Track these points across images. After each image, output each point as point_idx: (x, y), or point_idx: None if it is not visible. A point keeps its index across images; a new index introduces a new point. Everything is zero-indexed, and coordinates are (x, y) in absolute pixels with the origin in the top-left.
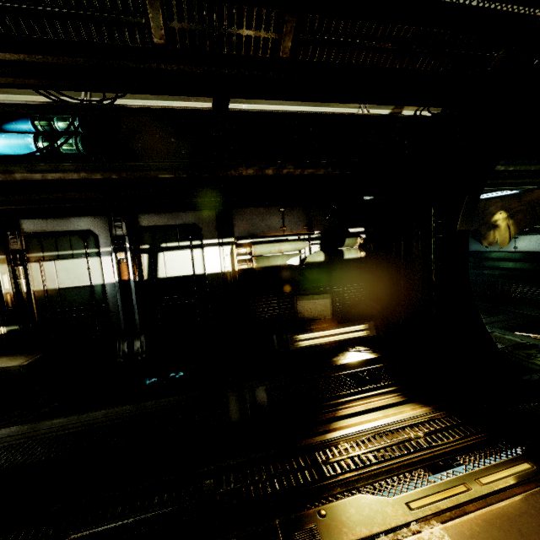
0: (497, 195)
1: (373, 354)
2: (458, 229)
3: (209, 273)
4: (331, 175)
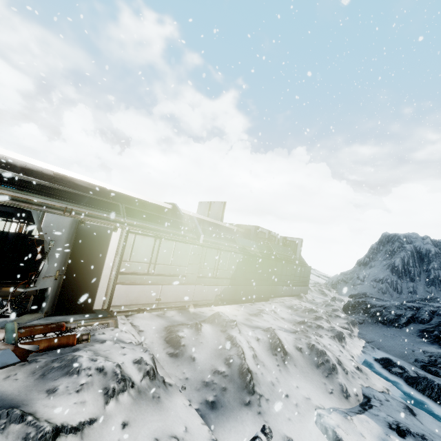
0: None
1: None
2: None
3: None
4: None
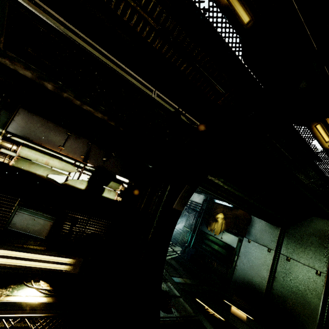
0: (223, 203)
1: (46, 298)
2: (174, 207)
3: None
4: (107, 122)
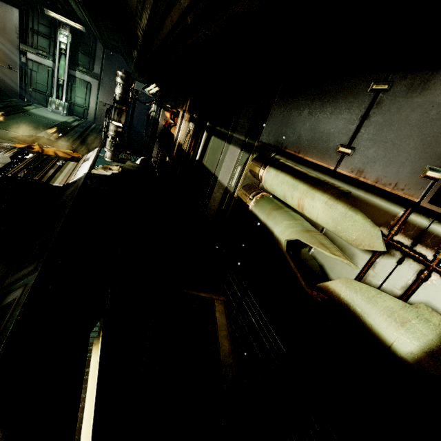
0: None
1: None
2: None
3: (219, 181)
4: None
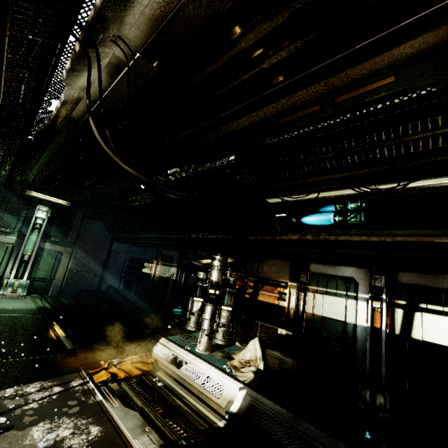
0: None
1: None
2: None
3: None
4: None
